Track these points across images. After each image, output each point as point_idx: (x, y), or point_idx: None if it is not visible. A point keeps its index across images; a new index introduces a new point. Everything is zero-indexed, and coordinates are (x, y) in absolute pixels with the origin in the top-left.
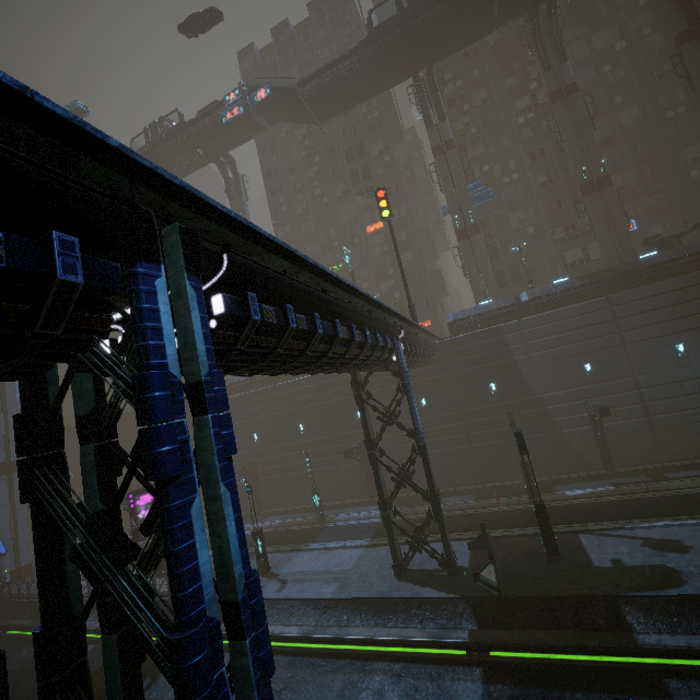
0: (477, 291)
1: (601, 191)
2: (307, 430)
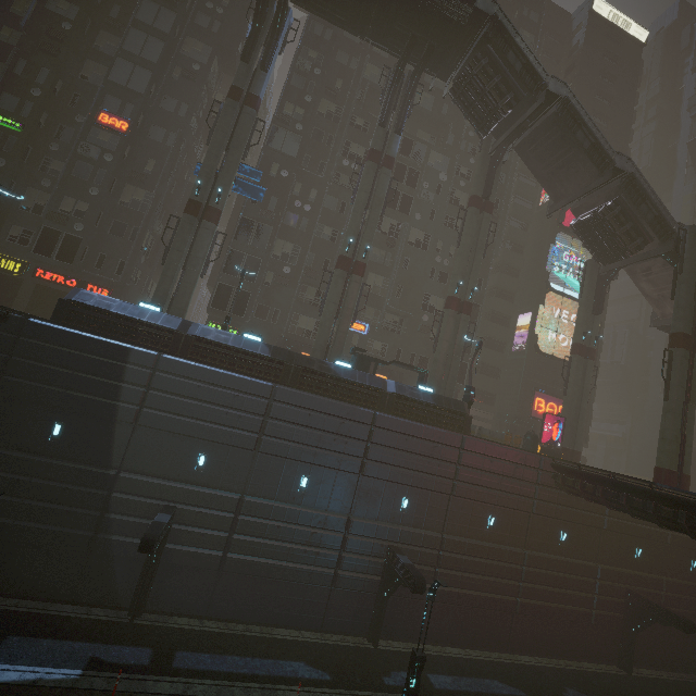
0: (163, 288)
1: (352, 275)
2: None
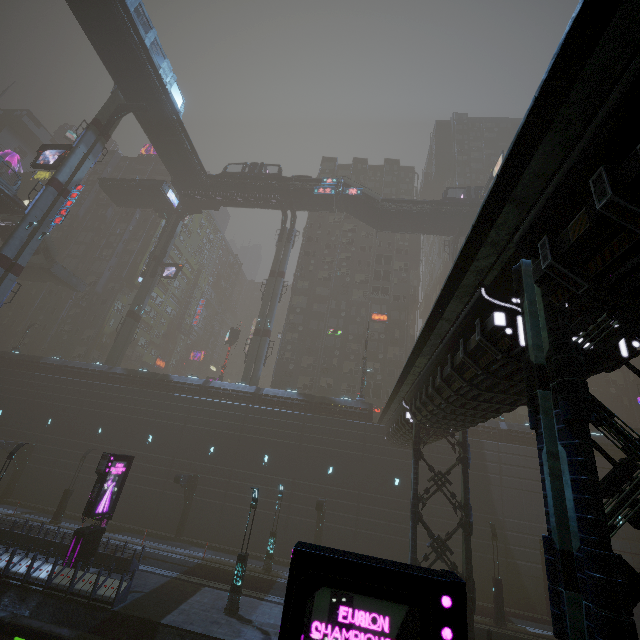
0: None
1: None
2: (271, 464)
